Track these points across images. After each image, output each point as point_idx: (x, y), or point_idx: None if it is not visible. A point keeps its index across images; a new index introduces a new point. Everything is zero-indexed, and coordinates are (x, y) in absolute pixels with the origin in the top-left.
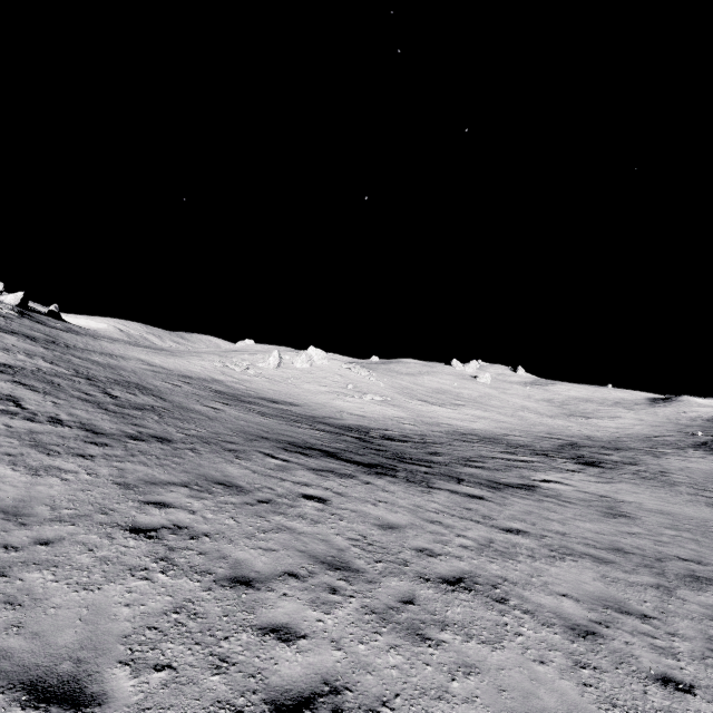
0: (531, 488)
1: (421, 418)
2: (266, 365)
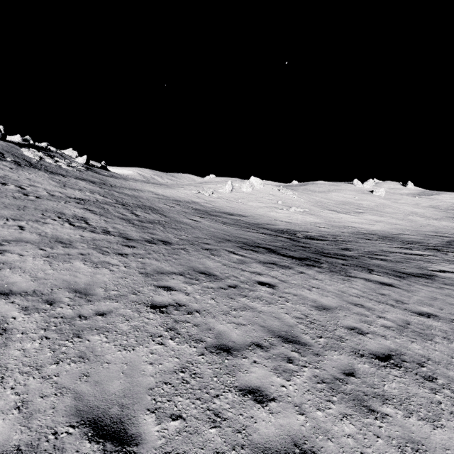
0: (430, 277)
1: (332, 223)
2: (224, 191)
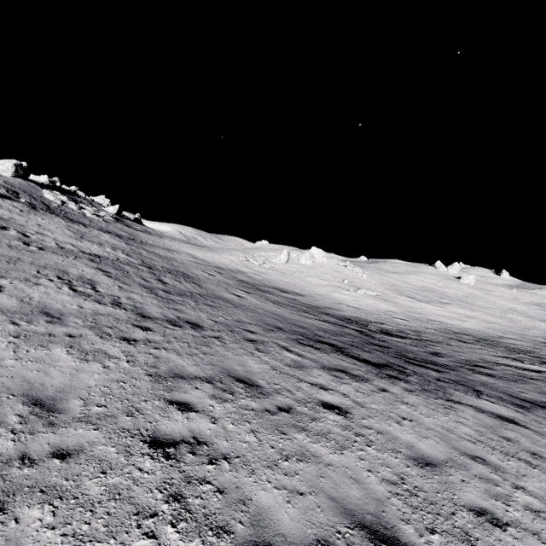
0: None
1: (411, 313)
2: (278, 261)
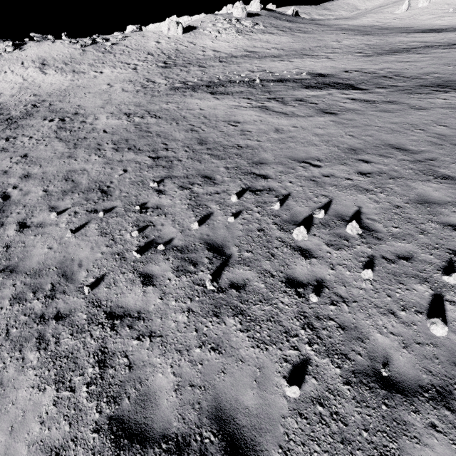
0: None
1: None
2: (400, 12)
